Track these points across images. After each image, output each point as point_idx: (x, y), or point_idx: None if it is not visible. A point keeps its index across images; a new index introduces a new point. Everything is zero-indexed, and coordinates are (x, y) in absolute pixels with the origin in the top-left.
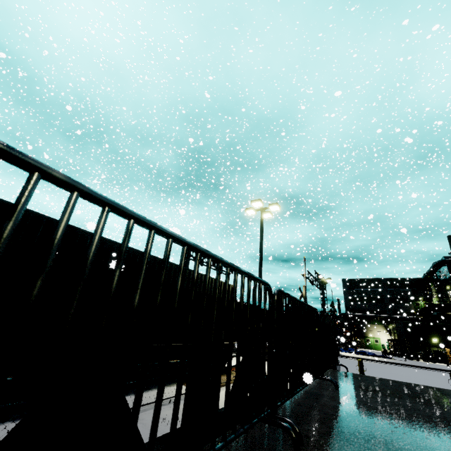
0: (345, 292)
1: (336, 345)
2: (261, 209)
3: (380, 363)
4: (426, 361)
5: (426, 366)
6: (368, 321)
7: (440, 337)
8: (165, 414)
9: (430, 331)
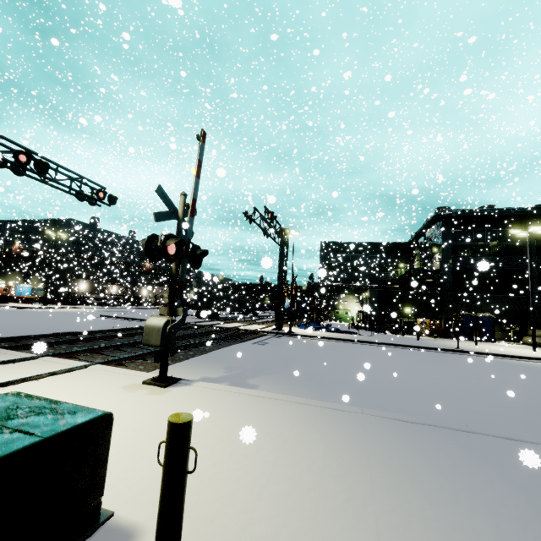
0: (322, 258)
1: None
2: None
3: (340, 342)
4: (394, 333)
5: (396, 343)
6: (342, 292)
7: (414, 307)
8: None
9: (406, 300)
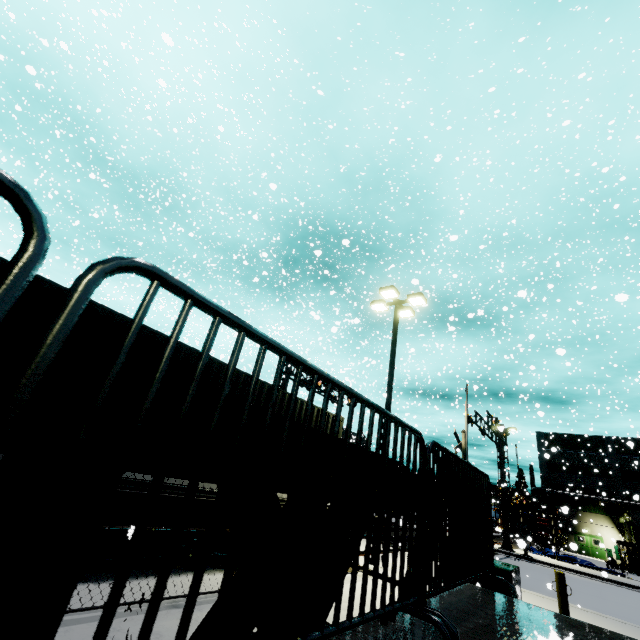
0: (541, 453)
1: (491, 534)
2: (395, 303)
3: (602, 581)
4: None
5: None
6: (582, 506)
7: None
8: (167, 625)
9: None
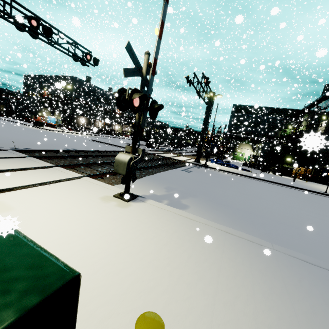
0: (232, 116)
1: None
2: None
3: (239, 176)
4: (275, 174)
5: (279, 182)
6: (241, 141)
7: (294, 158)
8: None
9: (289, 152)
